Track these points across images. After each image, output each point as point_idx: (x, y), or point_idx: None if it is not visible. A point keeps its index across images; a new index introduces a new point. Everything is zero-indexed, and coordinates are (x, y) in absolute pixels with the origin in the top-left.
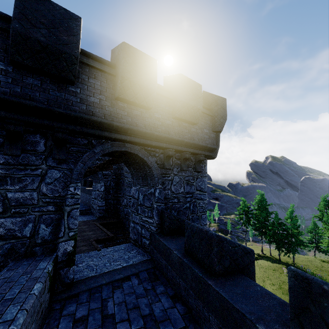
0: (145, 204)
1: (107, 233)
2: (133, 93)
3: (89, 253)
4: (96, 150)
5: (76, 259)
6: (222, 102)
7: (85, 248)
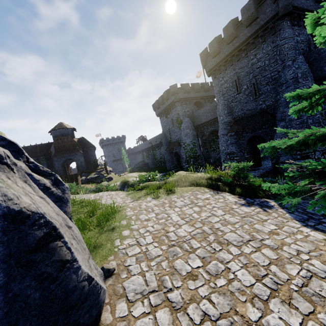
0: None
1: None
2: None
3: None
4: None
5: None
6: None
7: None
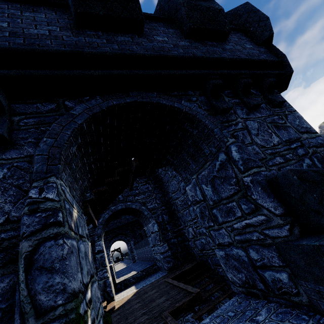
0: (222, 195)
1: (186, 289)
2: (100, 3)
3: None
4: (74, 111)
5: None
6: (245, 8)
7: None
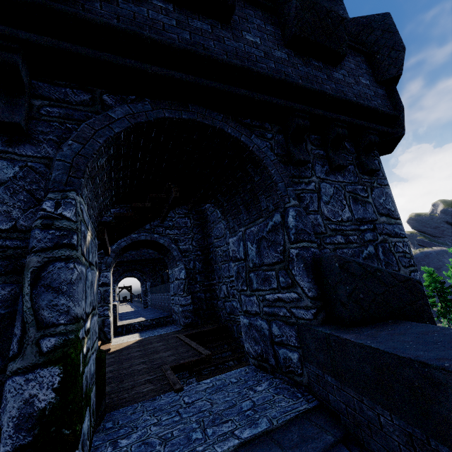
0: (264, 261)
1: (197, 349)
2: None
3: (154, 400)
4: (113, 113)
5: (119, 422)
6: (383, 21)
7: (148, 388)
